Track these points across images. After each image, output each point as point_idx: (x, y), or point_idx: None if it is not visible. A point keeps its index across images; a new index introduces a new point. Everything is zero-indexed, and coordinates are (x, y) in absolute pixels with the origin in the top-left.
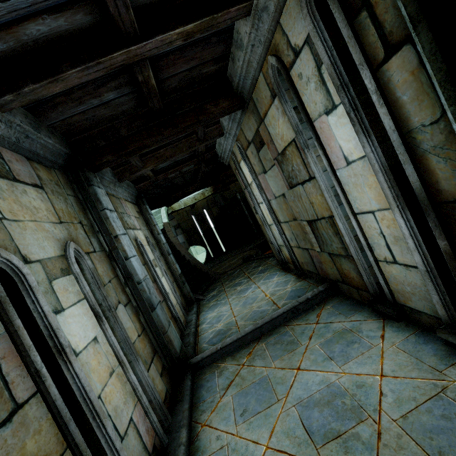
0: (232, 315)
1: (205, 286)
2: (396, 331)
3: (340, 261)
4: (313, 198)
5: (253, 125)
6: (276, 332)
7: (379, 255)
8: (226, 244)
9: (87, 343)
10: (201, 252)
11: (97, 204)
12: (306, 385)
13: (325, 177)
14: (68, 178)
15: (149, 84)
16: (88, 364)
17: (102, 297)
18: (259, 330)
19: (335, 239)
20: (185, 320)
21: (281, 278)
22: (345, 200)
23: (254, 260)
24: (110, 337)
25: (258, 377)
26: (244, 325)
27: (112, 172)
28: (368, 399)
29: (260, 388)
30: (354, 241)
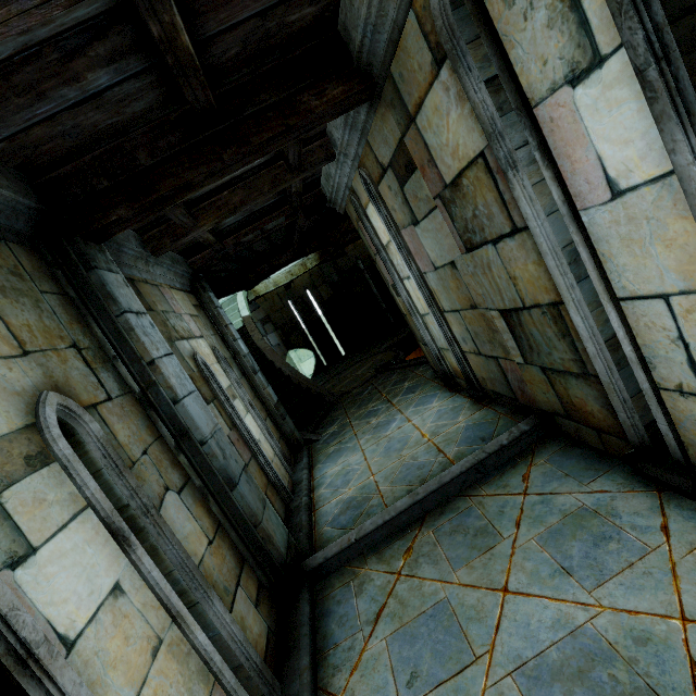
0: (369, 473)
1: (318, 417)
2: (692, 519)
3: (567, 382)
4: (516, 269)
5: (392, 133)
6: (450, 509)
7: (664, 379)
8: (346, 343)
9: (96, 605)
10: (307, 359)
11: (109, 303)
12: (527, 627)
13: (550, 226)
14: (42, 258)
15: (178, 45)
16: (101, 654)
17: (128, 491)
18: (421, 505)
19: (559, 343)
20: (291, 482)
21: (446, 404)
22: (599, 273)
23: (393, 370)
24: (148, 573)
25: (431, 603)
26: (391, 493)
27: (139, 239)
28: (665, 674)
29: (437, 627)
30: (605, 349)
